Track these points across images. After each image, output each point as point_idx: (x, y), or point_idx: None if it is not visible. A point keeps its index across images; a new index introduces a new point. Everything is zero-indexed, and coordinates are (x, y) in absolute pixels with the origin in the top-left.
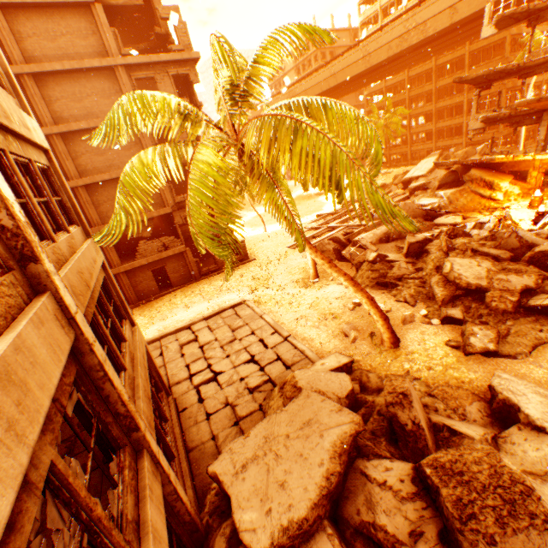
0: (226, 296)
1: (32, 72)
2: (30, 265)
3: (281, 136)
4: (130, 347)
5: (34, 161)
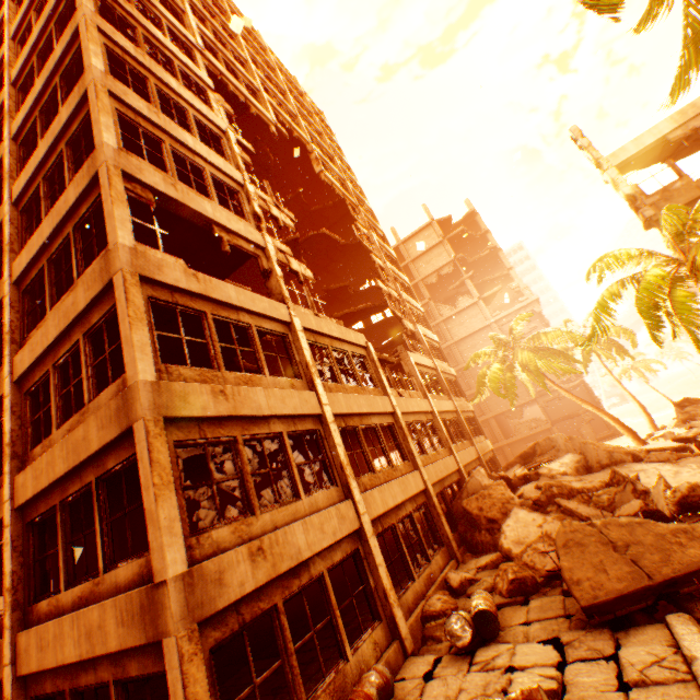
0: None
1: (454, 342)
2: (449, 396)
3: (517, 352)
4: (480, 439)
5: (451, 379)
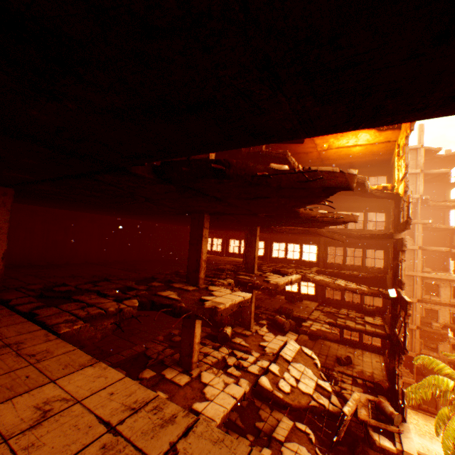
0: (436, 446)
1: None
2: None
3: None
4: None
5: None
